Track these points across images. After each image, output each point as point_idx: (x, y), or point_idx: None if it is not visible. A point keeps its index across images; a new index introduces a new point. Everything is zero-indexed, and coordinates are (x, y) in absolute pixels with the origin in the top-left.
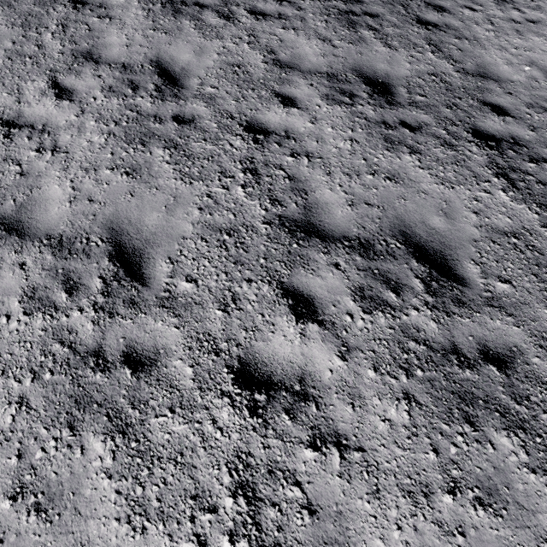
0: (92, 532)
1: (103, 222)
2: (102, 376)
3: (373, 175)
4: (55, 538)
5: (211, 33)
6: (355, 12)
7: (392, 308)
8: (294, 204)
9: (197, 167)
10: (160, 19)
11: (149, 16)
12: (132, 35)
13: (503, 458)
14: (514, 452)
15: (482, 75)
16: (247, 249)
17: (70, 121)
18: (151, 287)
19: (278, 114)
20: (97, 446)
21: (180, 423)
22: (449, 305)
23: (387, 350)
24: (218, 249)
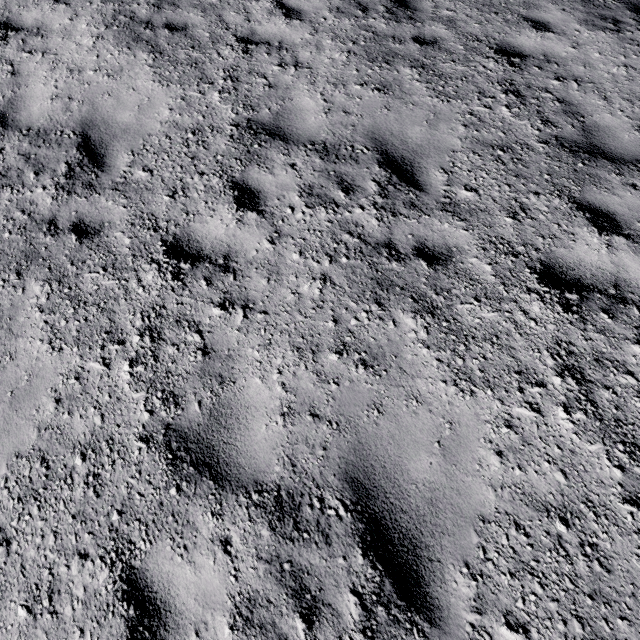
0: (421, 388)
1: (364, 133)
2: (397, 265)
3: None
4: (387, 388)
5: None
6: None
7: None
8: (570, 126)
9: (452, 87)
10: None
11: None
12: None
13: None
14: None
15: None
16: (526, 165)
17: (305, 39)
18: (429, 193)
19: (531, 39)
20: (407, 321)
21: (489, 311)
22: None
23: None
24: (494, 163)
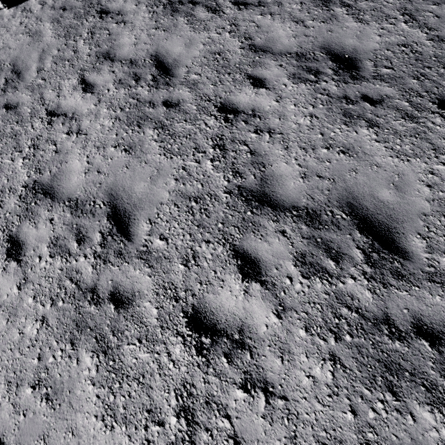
0: (79, 421)
1: (106, 189)
2: (95, 308)
3: (328, 149)
4: (56, 420)
5: (200, 26)
6: None
7: (330, 275)
8: (252, 176)
9: (177, 144)
10: (161, 19)
11: (153, 17)
12: (139, 35)
13: (423, 432)
14: (436, 428)
15: None
16: (209, 214)
17: (90, 110)
18: (134, 242)
19: (247, 95)
20: (87, 360)
21: (145, 352)
22: (388, 277)
23: (320, 314)
24: (186, 214)
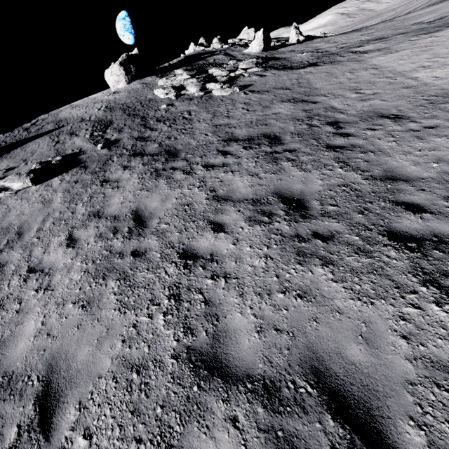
0: None
1: (47, 358)
2: None
3: (284, 293)
4: None
5: (175, 185)
6: (277, 151)
7: None
8: (204, 332)
9: (134, 296)
10: (146, 182)
11: (141, 182)
12: (127, 195)
13: None
14: None
15: (390, 178)
16: (149, 392)
17: (66, 264)
18: (51, 443)
19: (208, 240)
20: None
21: None
22: None
23: None
24: (123, 392)
